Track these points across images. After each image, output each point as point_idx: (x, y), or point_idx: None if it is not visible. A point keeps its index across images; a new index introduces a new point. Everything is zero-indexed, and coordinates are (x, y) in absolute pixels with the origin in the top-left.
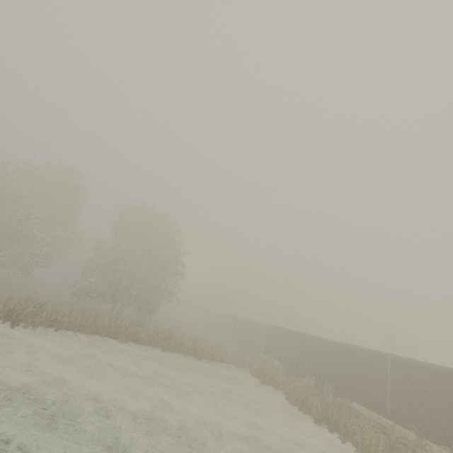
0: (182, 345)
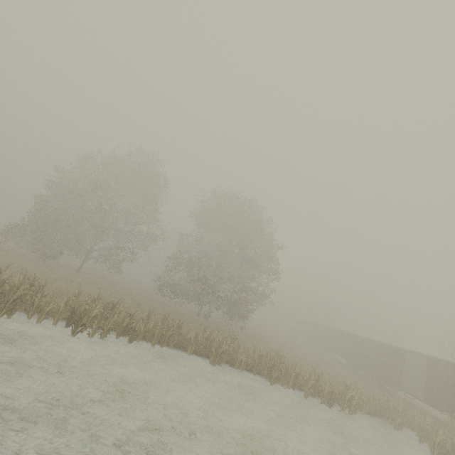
0: (298, 377)
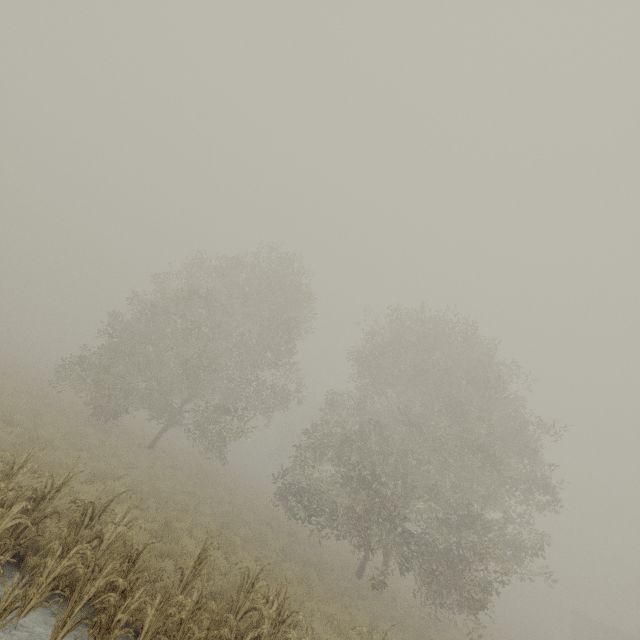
0: None
